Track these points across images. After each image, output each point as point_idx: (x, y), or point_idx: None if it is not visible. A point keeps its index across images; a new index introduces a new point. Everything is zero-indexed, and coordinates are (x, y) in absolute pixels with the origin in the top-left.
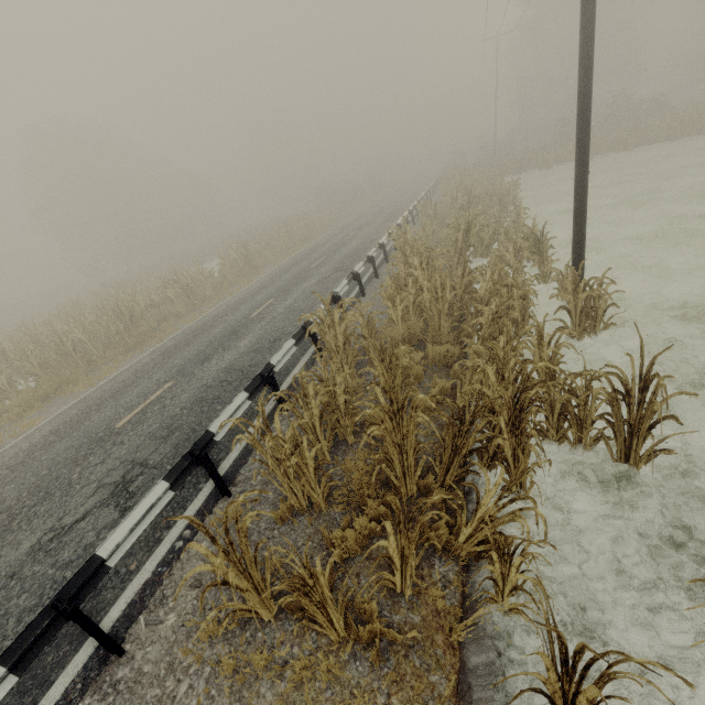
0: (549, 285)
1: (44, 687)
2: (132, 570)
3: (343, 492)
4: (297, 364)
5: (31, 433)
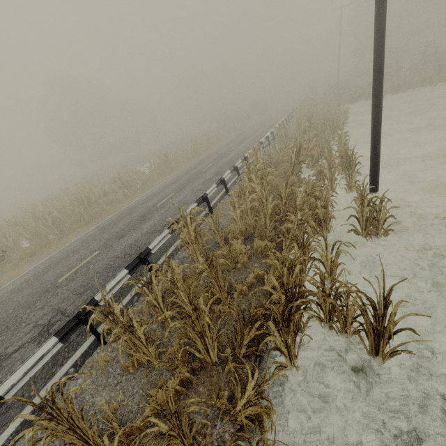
0: (353, 192)
1: None
2: (31, 395)
3: (163, 359)
4: (173, 244)
5: (16, 279)
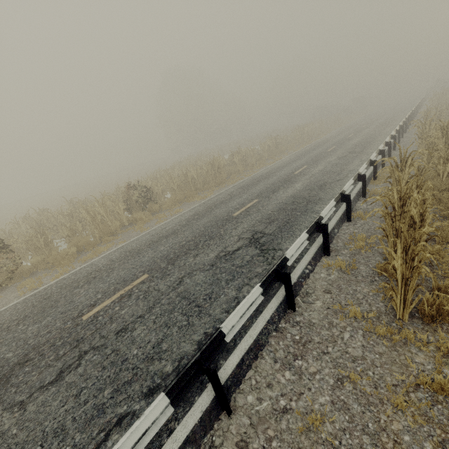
0: None
1: (258, 312)
2: None
3: (448, 260)
4: None
5: (182, 214)
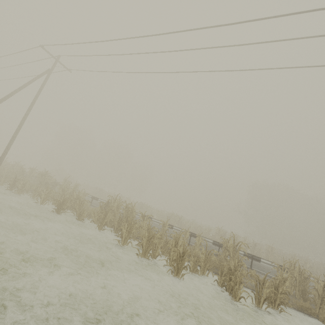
0: None
1: None
2: None
3: None
4: None
5: None
